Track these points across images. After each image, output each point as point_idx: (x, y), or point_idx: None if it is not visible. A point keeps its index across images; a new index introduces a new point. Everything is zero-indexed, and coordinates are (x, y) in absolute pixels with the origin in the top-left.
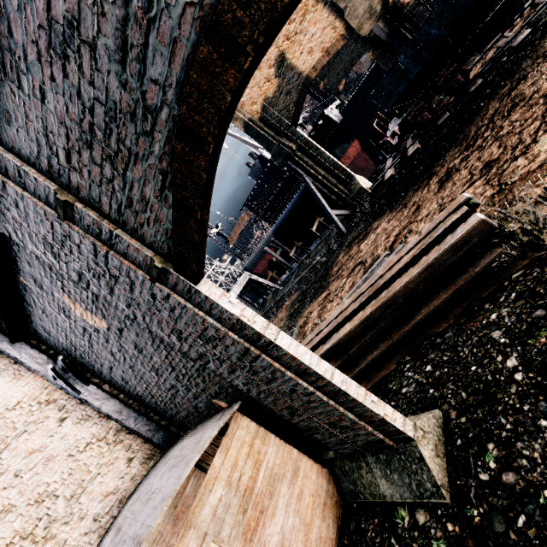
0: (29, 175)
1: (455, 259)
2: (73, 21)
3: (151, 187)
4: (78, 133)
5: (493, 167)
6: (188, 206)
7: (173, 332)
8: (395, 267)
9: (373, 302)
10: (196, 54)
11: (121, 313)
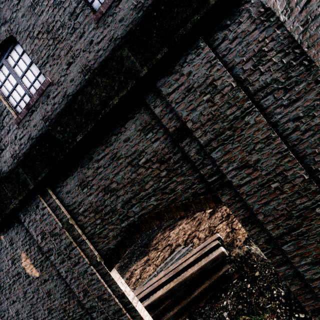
0: (61, 209)
1: (212, 266)
2: (116, 189)
3: (113, 233)
4: (95, 208)
5: (230, 217)
6: (125, 244)
7: (84, 291)
8: (187, 261)
9: (175, 280)
10: (150, 214)
11: (56, 271)
